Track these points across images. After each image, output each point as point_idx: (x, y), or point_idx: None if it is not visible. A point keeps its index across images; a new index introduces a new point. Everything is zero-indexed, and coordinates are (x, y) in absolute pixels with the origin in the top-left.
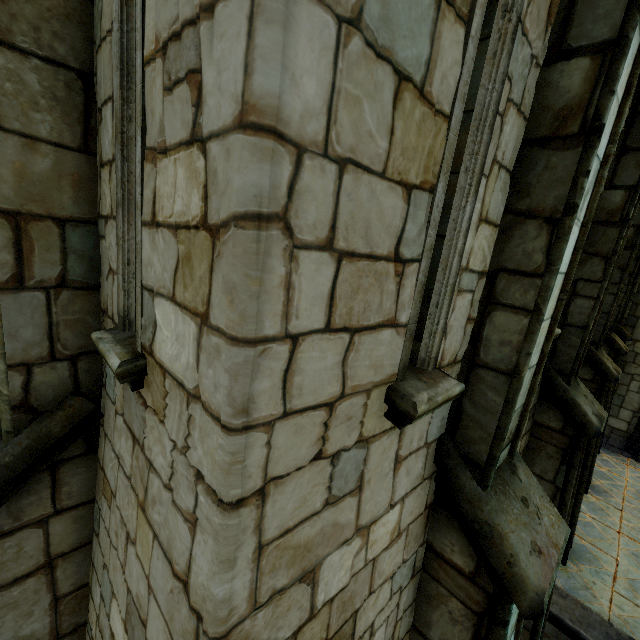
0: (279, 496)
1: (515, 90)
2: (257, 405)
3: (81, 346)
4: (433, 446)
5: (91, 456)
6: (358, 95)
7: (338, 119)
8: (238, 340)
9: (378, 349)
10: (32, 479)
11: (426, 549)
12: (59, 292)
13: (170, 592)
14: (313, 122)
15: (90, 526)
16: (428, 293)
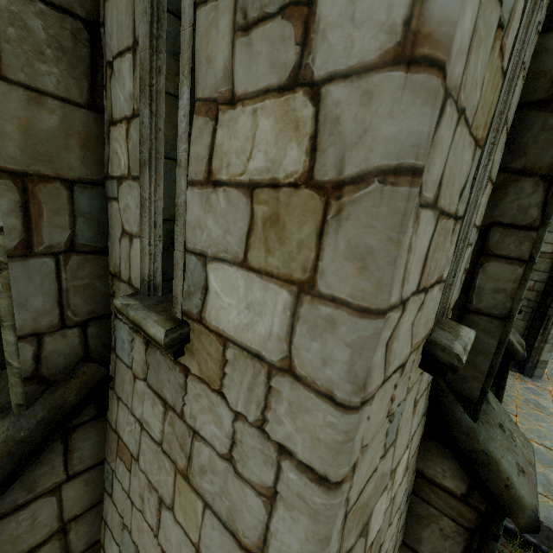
0: (362, 463)
1: (528, 53)
2: (372, 378)
3: (90, 311)
4: (429, 386)
5: (101, 419)
6: (482, 37)
7: (469, 62)
8: (370, 311)
9: (429, 305)
10: (46, 450)
11: (416, 476)
12: (68, 257)
13: None
14: (460, 62)
15: (100, 486)
16: None
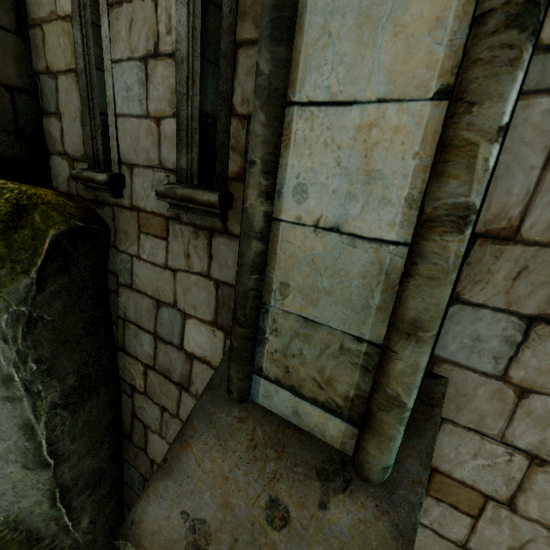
0: None
1: None
2: None
3: None
4: None
5: None
6: None
7: None
8: None
9: None
10: None
11: None
12: None
13: None
14: None
15: None
16: None
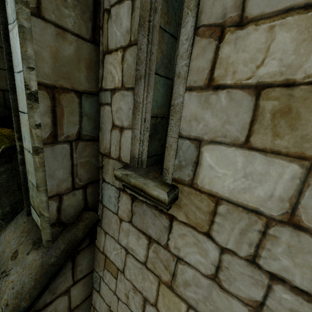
0: None
1: None
2: None
3: (88, 178)
4: None
5: (92, 245)
6: None
7: None
8: None
9: None
10: (63, 268)
11: None
12: (77, 143)
13: None
14: None
15: (90, 286)
16: None
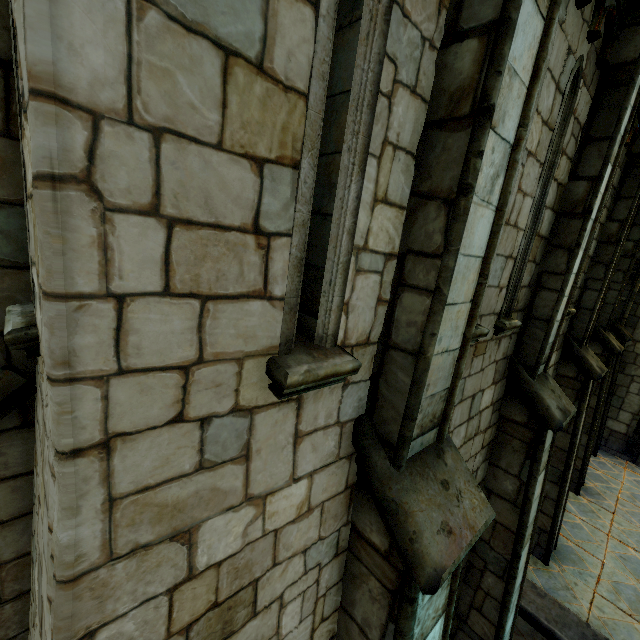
0: (130, 452)
1: (402, 72)
2: (81, 359)
3: None
4: (349, 426)
5: (28, 429)
6: (167, 67)
7: (143, 89)
8: (48, 295)
9: (247, 319)
10: None
11: (351, 529)
12: None
13: (47, 545)
14: (107, 90)
15: (30, 497)
16: (321, 271)
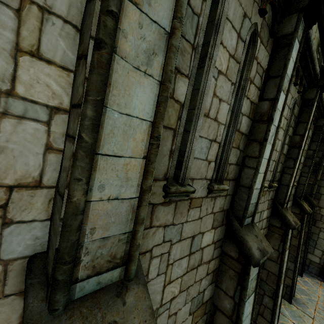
0: None
1: None
2: None
3: None
4: (20, 263)
5: None
6: None
7: None
8: None
9: None
10: None
11: None
12: None
13: None
14: None
15: None
16: None
